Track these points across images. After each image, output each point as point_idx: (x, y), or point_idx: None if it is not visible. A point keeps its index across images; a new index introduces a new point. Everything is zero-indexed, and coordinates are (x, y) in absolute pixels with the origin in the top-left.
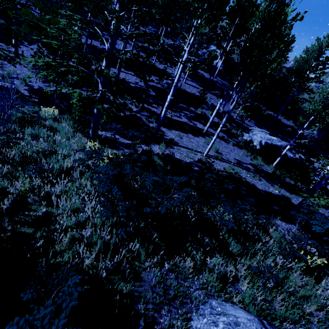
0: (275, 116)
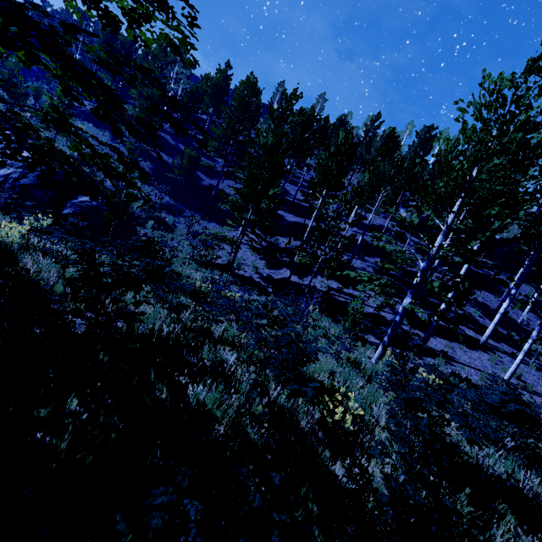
0: None
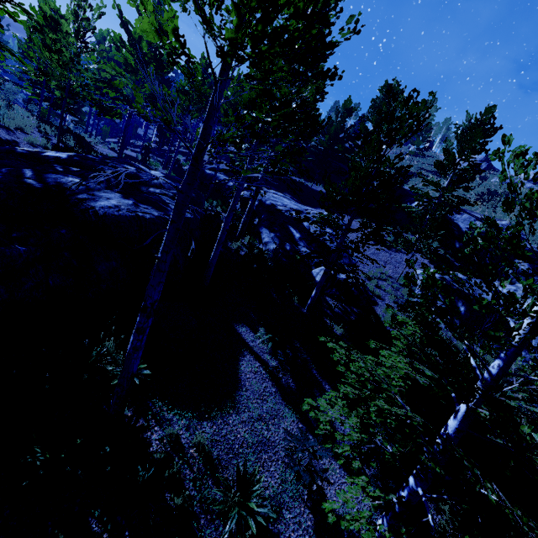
0: None
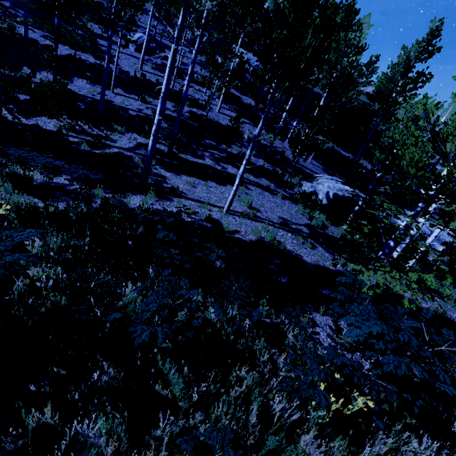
0: (353, 159)
